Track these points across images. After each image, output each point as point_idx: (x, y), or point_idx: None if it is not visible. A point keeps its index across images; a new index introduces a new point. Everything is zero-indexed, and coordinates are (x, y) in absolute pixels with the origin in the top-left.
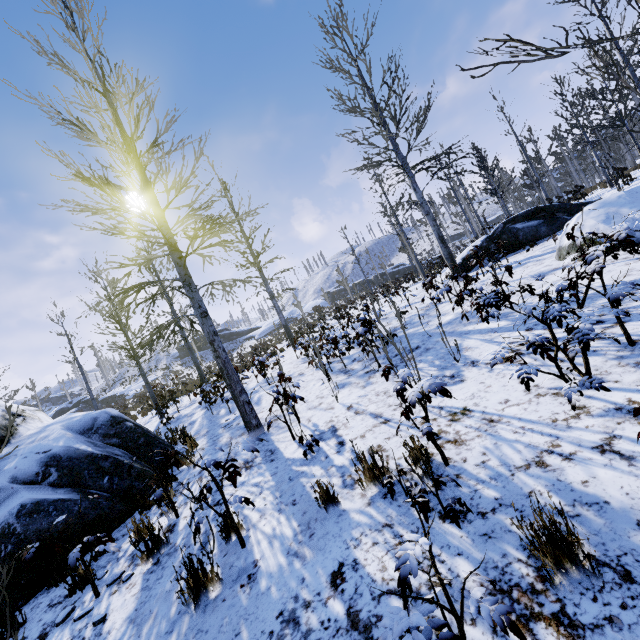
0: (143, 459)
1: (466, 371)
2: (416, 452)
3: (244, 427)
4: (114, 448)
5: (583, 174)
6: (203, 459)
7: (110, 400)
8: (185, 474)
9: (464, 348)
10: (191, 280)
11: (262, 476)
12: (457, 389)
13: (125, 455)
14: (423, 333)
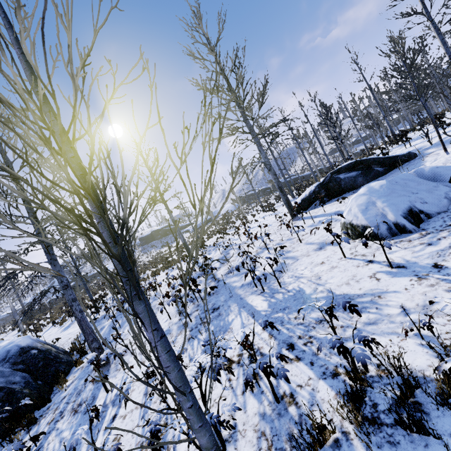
0: (40, 378)
1: None
2: None
3: (109, 354)
4: (18, 373)
5: (433, 101)
6: (74, 383)
7: (97, 275)
8: (58, 396)
9: (229, 328)
10: (56, 262)
11: (70, 431)
12: None
13: (22, 380)
14: (231, 290)
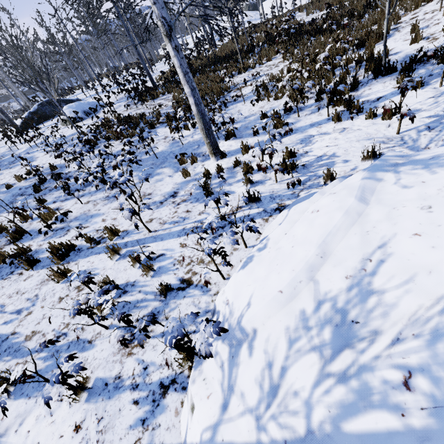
0: None
1: (36, 159)
2: (28, 169)
3: None
4: None
5: (81, 70)
6: None
7: None
8: None
9: (34, 155)
10: None
11: None
12: (35, 163)
13: None
14: (15, 156)
